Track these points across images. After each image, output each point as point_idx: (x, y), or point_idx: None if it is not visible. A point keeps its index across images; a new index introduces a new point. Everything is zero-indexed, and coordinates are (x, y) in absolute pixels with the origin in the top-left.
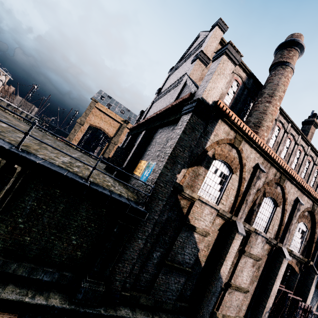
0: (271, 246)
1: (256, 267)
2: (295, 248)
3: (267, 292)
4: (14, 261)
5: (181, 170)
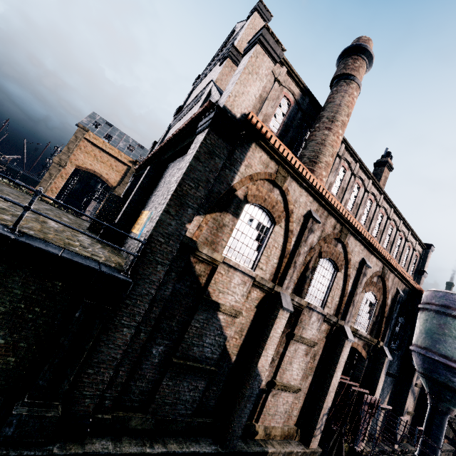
0: (330, 325)
1: (311, 355)
2: (362, 326)
3: (324, 388)
4: None
5: (194, 217)
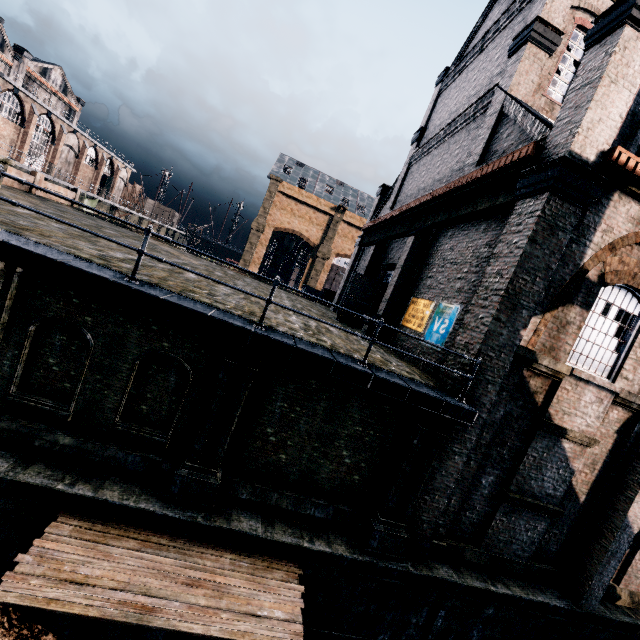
0: None
1: None
2: None
3: None
4: (273, 489)
5: (530, 320)
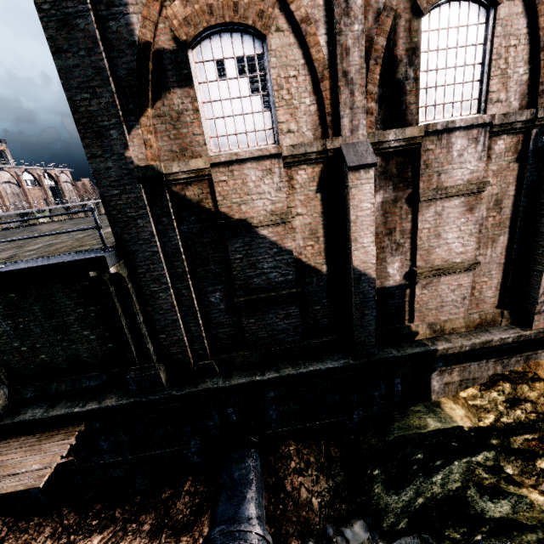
0: (520, 133)
1: (487, 206)
2: None
3: (540, 243)
4: (53, 381)
5: (125, 137)
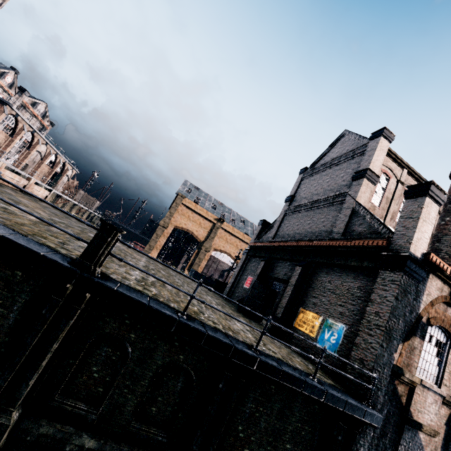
0: None
1: None
2: None
3: None
4: None
5: (398, 347)
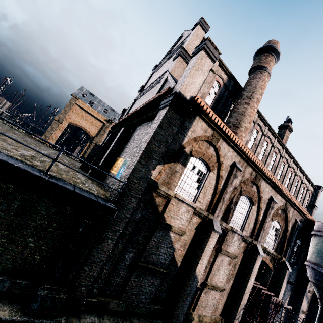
0: (246, 244)
1: (232, 265)
2: (269, 245)
3: (242, 290)
4: None
5: (156, 166)
